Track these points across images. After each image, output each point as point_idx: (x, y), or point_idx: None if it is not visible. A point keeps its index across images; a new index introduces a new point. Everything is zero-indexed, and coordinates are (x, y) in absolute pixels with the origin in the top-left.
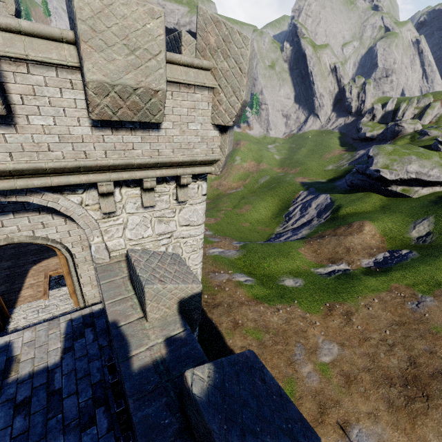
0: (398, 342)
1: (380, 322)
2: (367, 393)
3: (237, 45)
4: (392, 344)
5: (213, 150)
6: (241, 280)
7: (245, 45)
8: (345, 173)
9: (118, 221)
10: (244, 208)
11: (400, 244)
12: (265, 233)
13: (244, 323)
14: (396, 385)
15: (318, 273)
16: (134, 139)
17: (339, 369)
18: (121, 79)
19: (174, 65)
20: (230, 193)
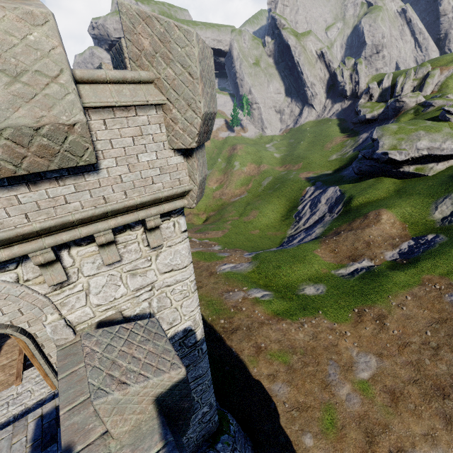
0: (443, 344)
1: (418, 323)
2: (418, 410)
3: (179, 43)
4: (436, 346)
5: (181, 180)
6: (258, 296)
7: (189, 41)
8: (351, 160)
9: (76, 288)
10: (251, 215)
11: (424, 229)
12: (277, 238)
13: (268, 346)
14: (450, 396)
15: (340, 274)
16: (64, 191)
17: (381, 385)
18: (9, 119)
19: (99, 85)
20: (234, 201)
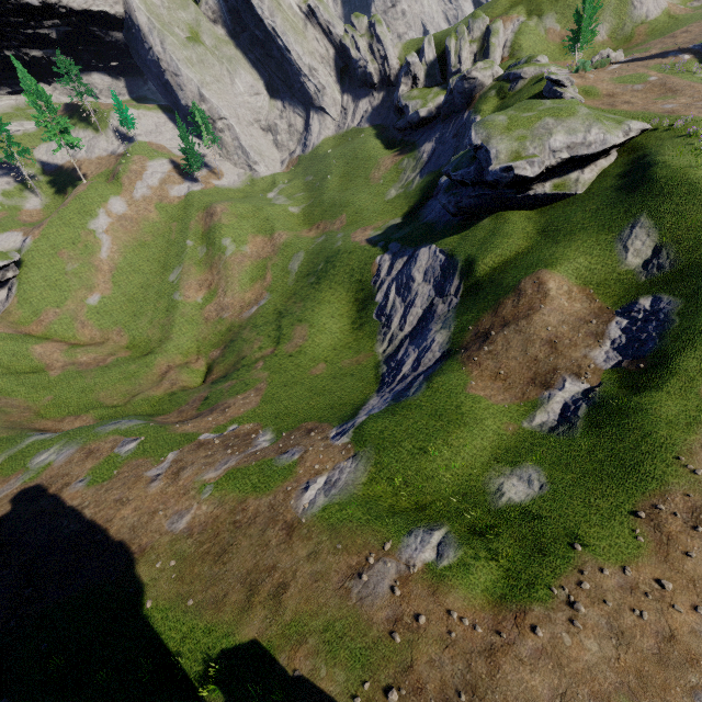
0: None
1: None
2: None
3: None
4: None
5: None
6: (430, 560)
7: None
8: (424, 192)
9: None
10: (296, 337)
11: (623, 290)
12: (365, 369)
13: None
14: None
15: (545, 427)
16: None
17: None
18: None
19: None
20: (251, 317)
